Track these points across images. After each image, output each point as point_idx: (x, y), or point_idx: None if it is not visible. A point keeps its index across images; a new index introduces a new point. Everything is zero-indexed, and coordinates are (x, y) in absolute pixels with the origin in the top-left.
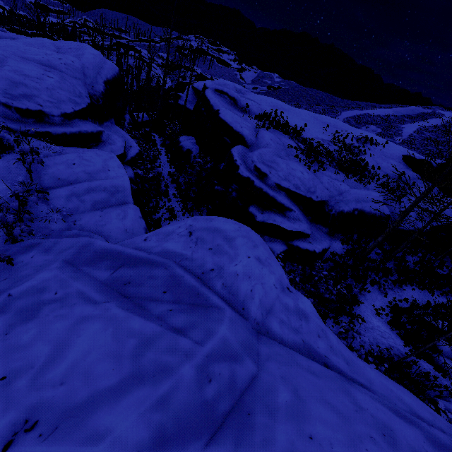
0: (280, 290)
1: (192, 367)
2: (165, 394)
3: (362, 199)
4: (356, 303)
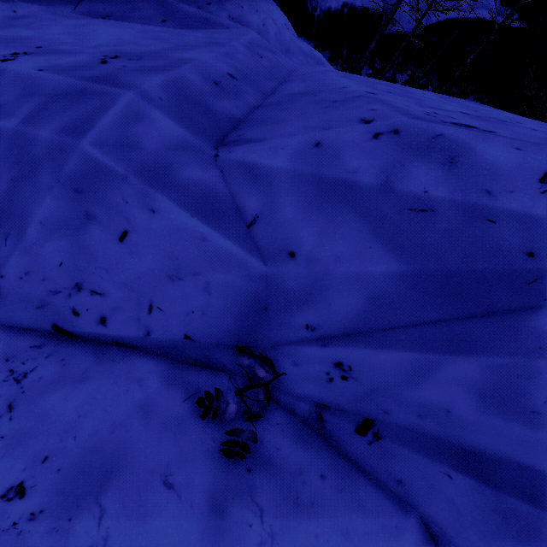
0: (292, 35)
1: (240, 45)
2: (227, 52)
3: None
4: None
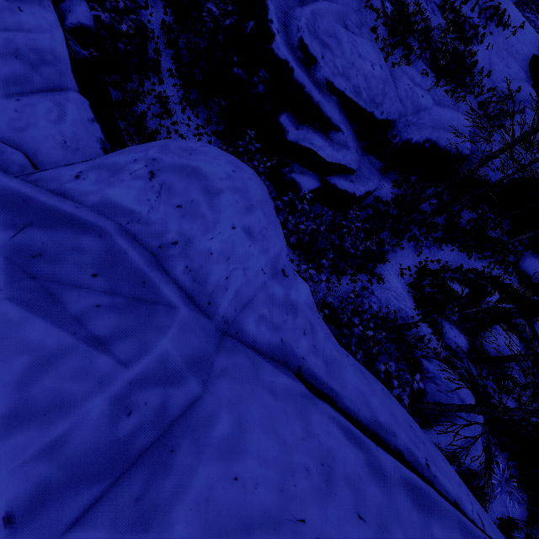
0: (271, 276)
1: (105, 400)
2: (57, 439)
3: (443, 126)
4: (382, 261)
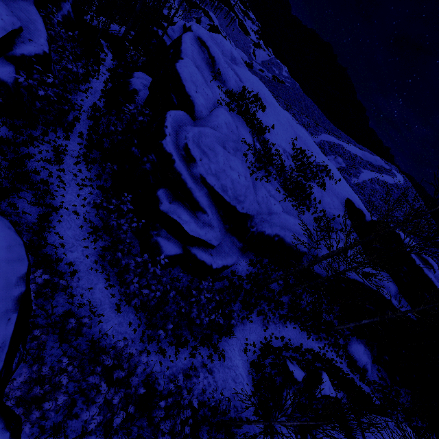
0: None
1: None
2: None
3: (288, 227)
4: (228, 334)
